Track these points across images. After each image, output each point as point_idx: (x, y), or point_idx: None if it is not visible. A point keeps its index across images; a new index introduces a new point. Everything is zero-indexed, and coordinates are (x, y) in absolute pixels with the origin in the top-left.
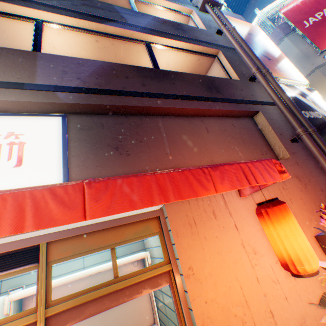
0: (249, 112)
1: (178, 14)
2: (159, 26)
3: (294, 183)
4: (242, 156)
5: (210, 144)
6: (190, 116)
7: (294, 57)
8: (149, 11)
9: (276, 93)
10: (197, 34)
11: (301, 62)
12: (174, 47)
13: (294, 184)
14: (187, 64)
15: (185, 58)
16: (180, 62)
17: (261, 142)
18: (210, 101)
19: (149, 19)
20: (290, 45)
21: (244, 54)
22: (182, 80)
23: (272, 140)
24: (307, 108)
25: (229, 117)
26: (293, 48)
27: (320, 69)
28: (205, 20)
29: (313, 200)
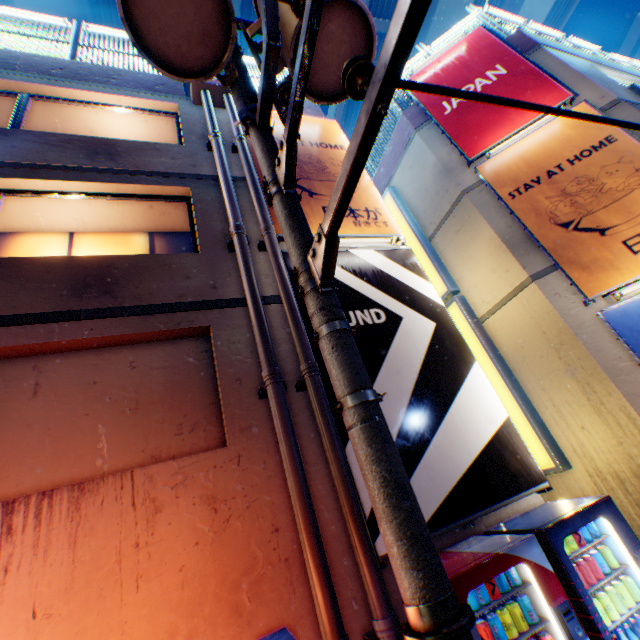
0: (181, 330)
1: (150, 114)
2: (41, 154)
3: (190, 521)
4: (109, 447)
5: (20, 428)
6: (8, 359)
7: (431, 170)
8: (82, 114)
9: (250, 284)
10: (149, 157)
11: (441, 180)
12: (74, 191)
13: (190, 524)
14: (131, 217)
15: (117, 208)
16: (110, 215)
17: (198, 400)
18: (61, 319)
19: (24, 141)
20: (424, 147)
21: (226, 195)
22: (10, 276)
23: (220, 393)
24: (355, 301)
25: (137, 345)
26: (428, 152)
27: (470, 194)
28: (198, 122)
29: (225, 566)
